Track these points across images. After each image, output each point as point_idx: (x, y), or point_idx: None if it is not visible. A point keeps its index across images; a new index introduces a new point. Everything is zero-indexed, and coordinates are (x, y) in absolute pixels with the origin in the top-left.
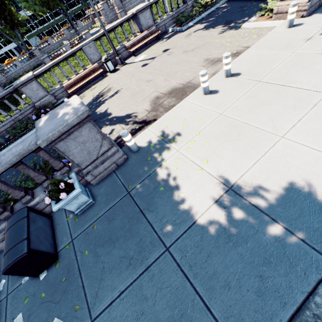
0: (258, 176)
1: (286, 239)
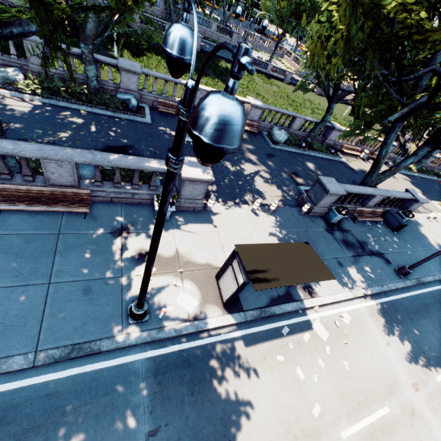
0: None
1: None
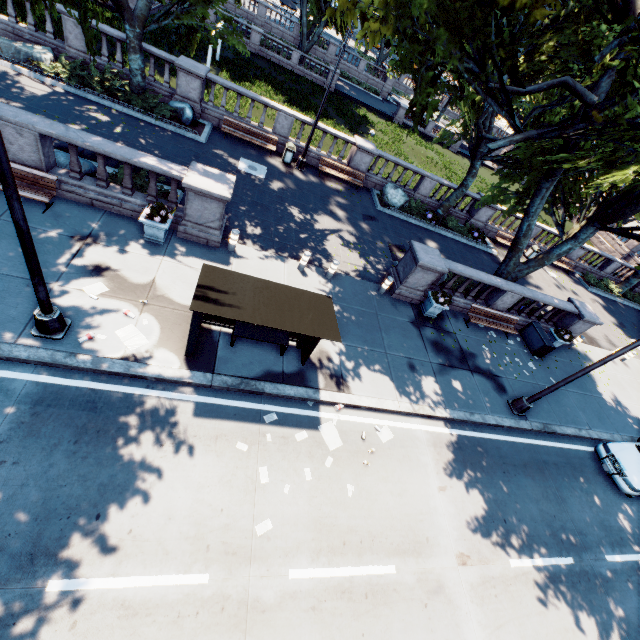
0: (628, 407)
1: (633, 425)
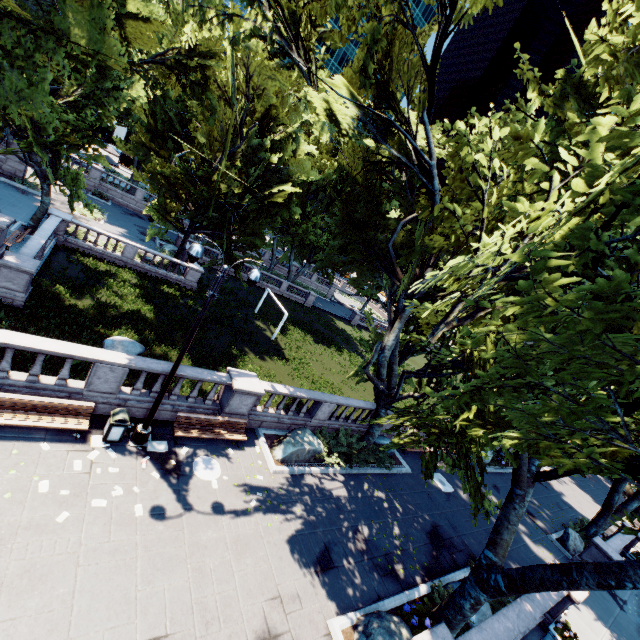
0: None
1: None
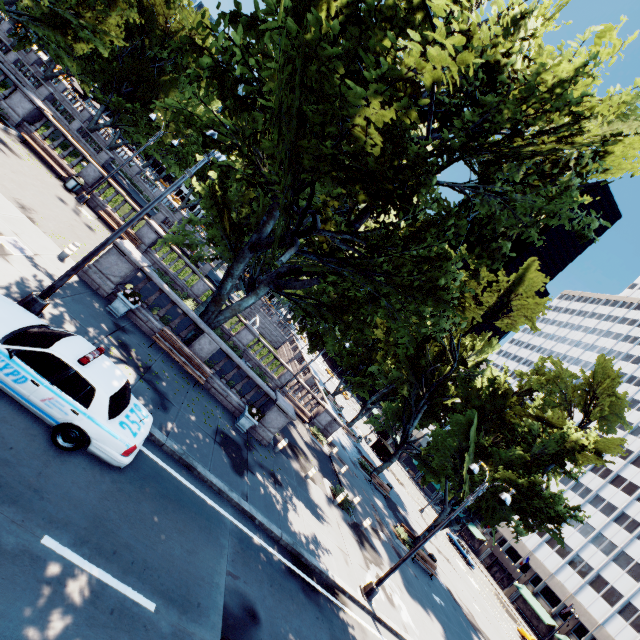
0: None
1: None
